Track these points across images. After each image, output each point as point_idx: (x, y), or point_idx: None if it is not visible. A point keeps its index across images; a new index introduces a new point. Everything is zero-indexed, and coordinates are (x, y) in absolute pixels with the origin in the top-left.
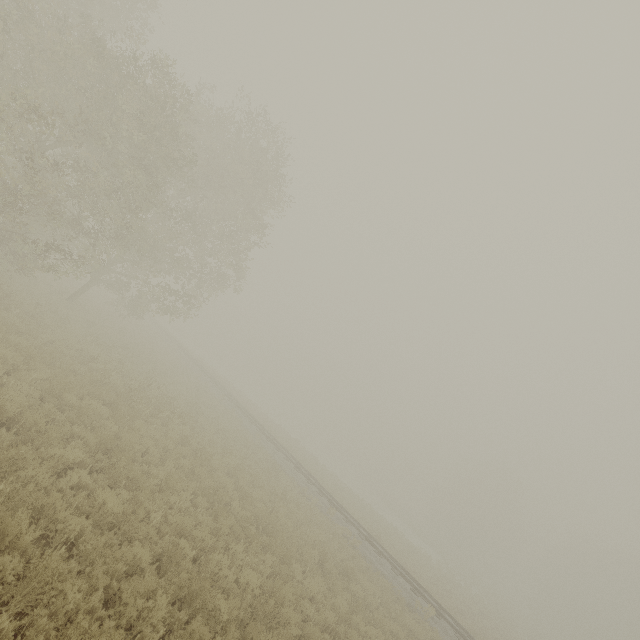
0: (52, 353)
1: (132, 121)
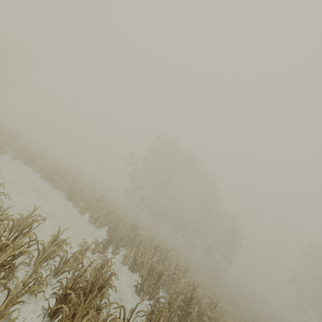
0: None
1: None
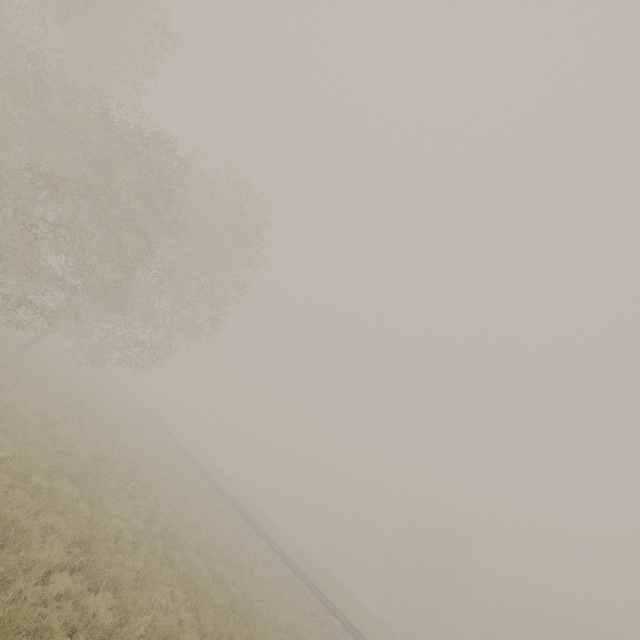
0: (13, 422)
1: (134, 191)
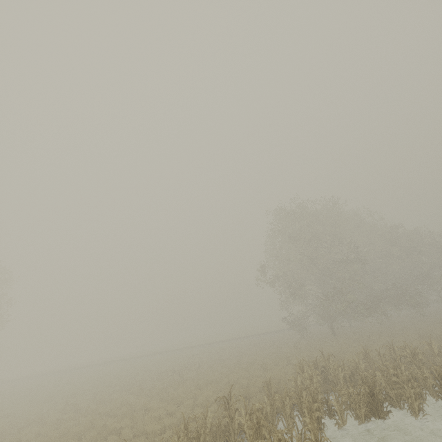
0: None
1: None
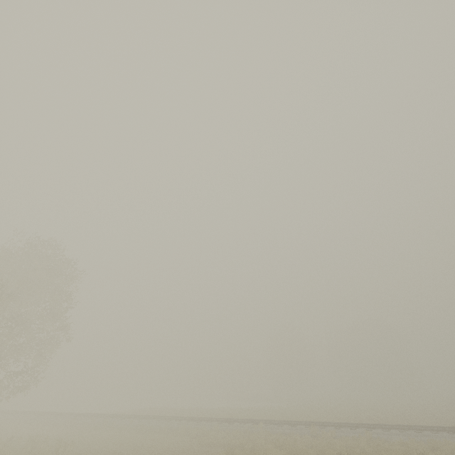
0: None
1: None
